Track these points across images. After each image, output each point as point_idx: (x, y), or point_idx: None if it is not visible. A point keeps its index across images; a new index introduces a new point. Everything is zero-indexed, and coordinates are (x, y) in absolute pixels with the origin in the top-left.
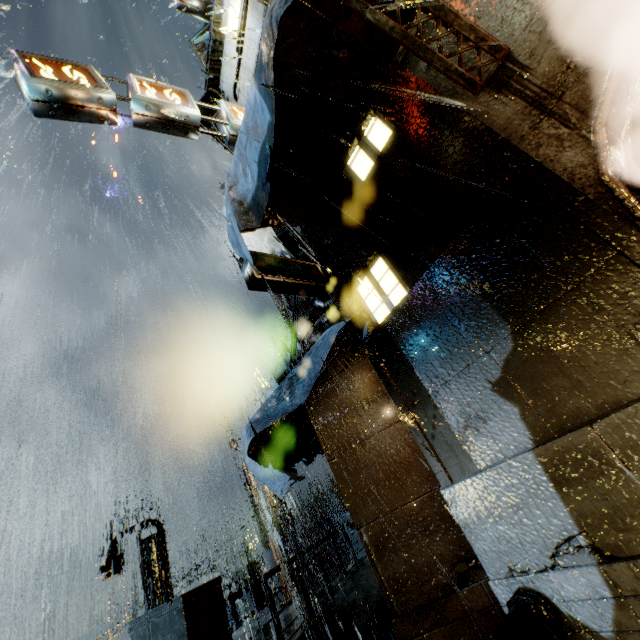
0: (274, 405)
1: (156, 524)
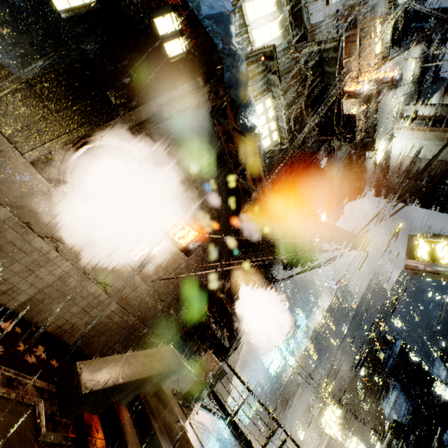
0: None
1: None
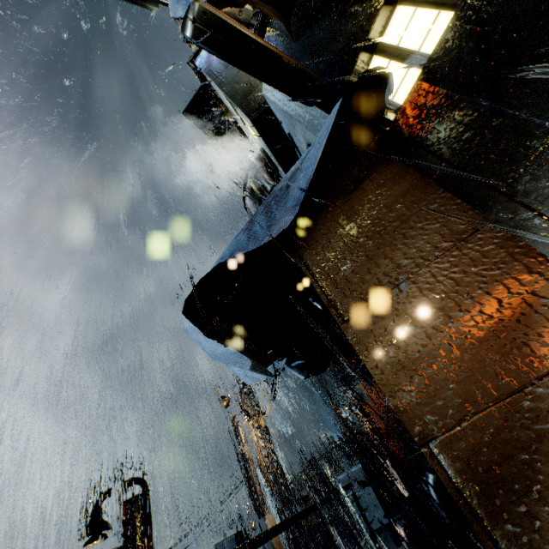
0: (242, 245)
1: (141, 483)
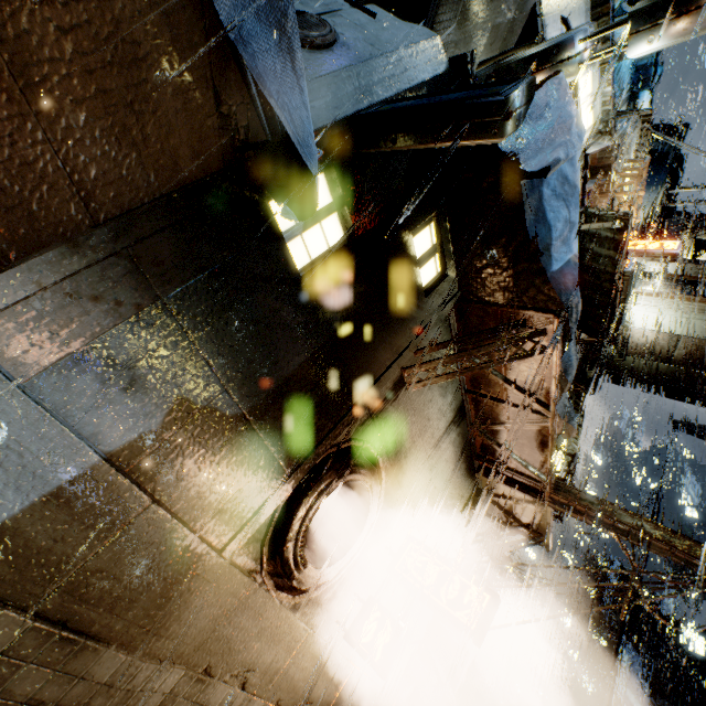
0: None
1: None
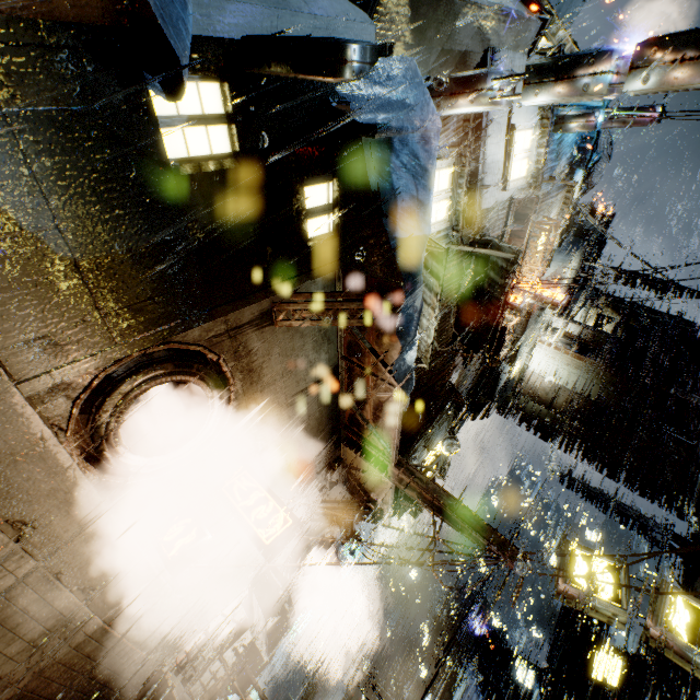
0: None
1: None
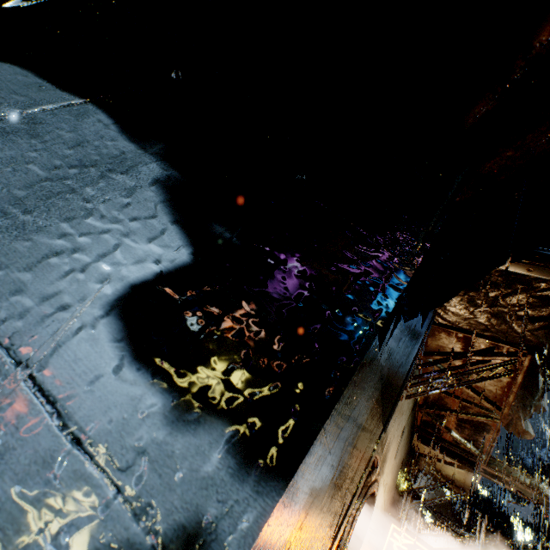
0: None
1: None
